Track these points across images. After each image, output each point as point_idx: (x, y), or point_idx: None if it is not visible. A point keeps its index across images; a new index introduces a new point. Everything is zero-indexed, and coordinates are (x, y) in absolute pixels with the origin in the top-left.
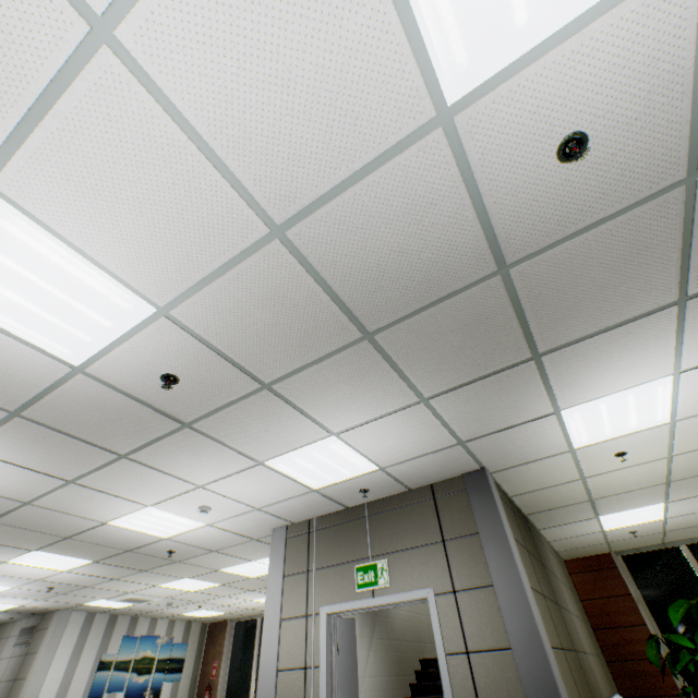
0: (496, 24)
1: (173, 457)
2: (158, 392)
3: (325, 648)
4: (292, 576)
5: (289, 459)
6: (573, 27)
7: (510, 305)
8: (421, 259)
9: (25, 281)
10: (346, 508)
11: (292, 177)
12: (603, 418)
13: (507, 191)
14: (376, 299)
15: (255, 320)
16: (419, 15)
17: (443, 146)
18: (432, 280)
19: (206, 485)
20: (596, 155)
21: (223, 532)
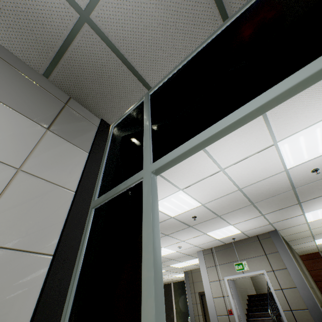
0: (300, 159)
1: (180, 234)
2: (188, 220)
3: (229, 290)
4: (209, 267)
5: (214, 232)
6: (316, 157)
7: (294, 194)
8: (272, 189)
9: (175, 203)
10: (225, 244)
11: (248, 181)
12: (318, 214)
13: (297, 177)
14: (258, 197)
15: (224, 204)
16: (285, 160)
17: (284, 173)
18: (274, 192)
19: (184, 240)
20: (320, 170)
21: (179, 253)
